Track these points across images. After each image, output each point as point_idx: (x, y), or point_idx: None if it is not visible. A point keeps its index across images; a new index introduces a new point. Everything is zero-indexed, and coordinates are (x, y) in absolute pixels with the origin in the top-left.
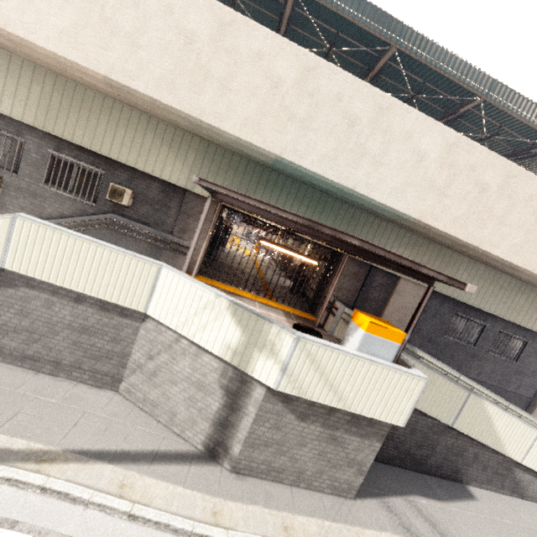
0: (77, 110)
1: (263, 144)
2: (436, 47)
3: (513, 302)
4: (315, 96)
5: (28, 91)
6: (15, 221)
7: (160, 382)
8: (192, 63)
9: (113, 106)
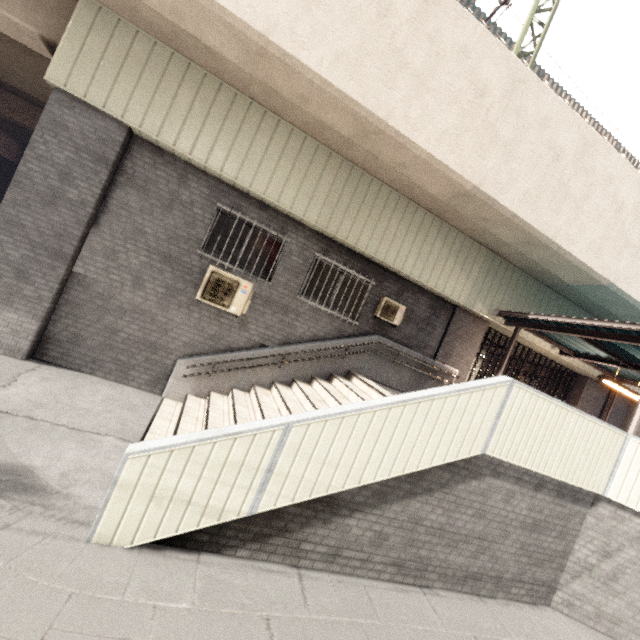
0: (368, 209)
1: (601, 270)
2: None
3: None
4: None
5: (317, 181)
6: (510, 388)
7: (624, 588)
8: (555, 180)
9: (407, 207)
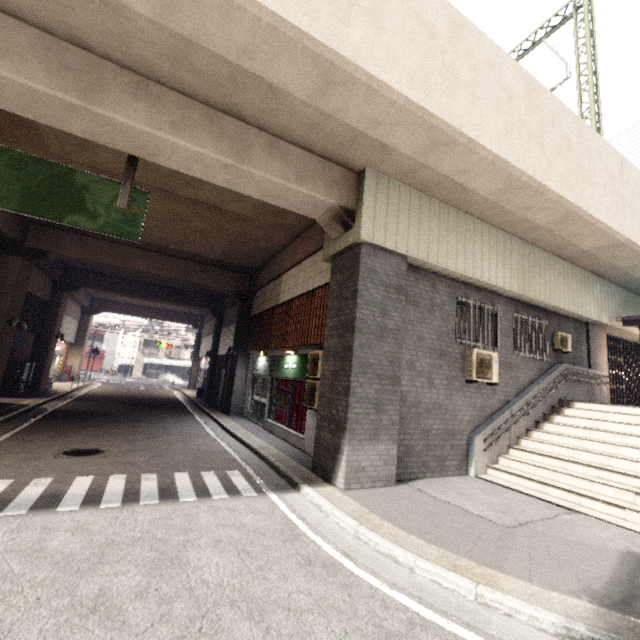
0: (537, 270)
1: None
2: None
3: None
4: None
5: (509, 260)
6: None
7: None
8: None
9: (553, 261)
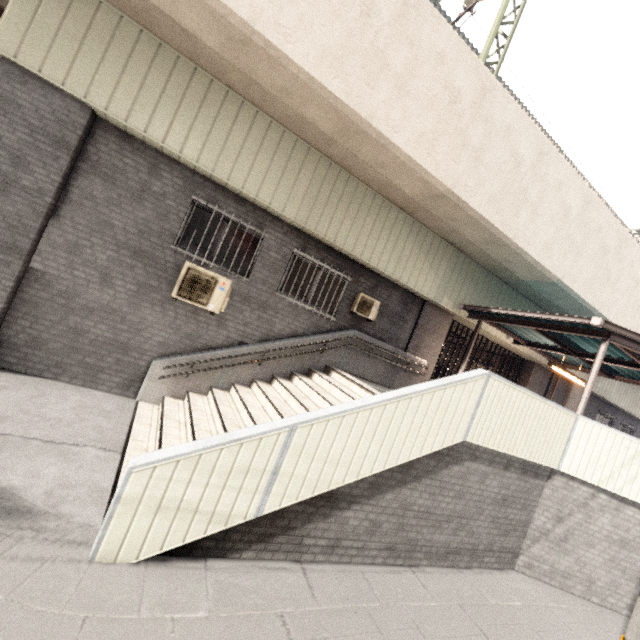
0: (345, 206)
1: (552, 268)
2: (578, 173)
3: (634, 397)
4: (587, 227)
5: (296, 176)
6: (487, 380)
7: (573, 547)
8: (516, 185)
9: (382, 205)
